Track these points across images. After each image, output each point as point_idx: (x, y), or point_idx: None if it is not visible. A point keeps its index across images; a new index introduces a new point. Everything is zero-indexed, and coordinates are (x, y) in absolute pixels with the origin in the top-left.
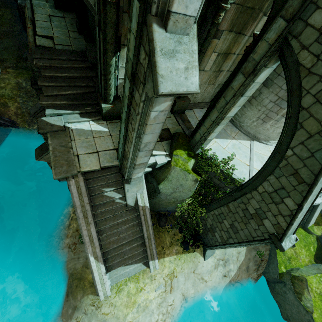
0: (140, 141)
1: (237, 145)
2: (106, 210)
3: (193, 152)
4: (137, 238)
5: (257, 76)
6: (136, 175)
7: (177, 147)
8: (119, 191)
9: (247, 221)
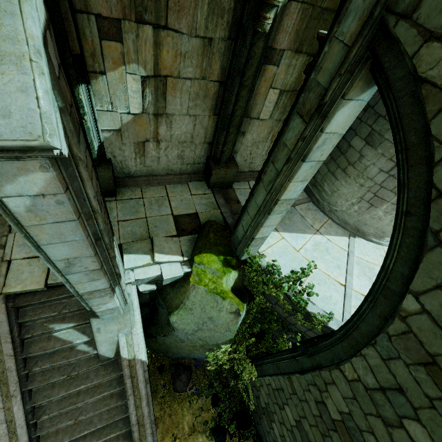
0: (48, 255)
1: (323, 245)
2: (57, 365)
3: (237, 257)
4: (117, 421)
5: (328, 119)
6: (102, 306)
7: (203, 249)
8: (85, 329)
9: (327, 432)
